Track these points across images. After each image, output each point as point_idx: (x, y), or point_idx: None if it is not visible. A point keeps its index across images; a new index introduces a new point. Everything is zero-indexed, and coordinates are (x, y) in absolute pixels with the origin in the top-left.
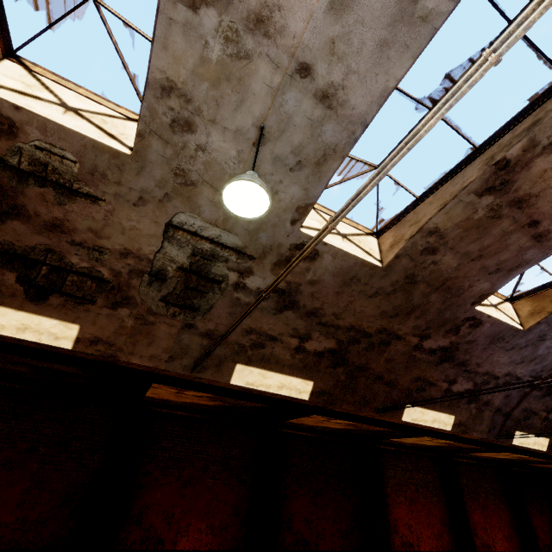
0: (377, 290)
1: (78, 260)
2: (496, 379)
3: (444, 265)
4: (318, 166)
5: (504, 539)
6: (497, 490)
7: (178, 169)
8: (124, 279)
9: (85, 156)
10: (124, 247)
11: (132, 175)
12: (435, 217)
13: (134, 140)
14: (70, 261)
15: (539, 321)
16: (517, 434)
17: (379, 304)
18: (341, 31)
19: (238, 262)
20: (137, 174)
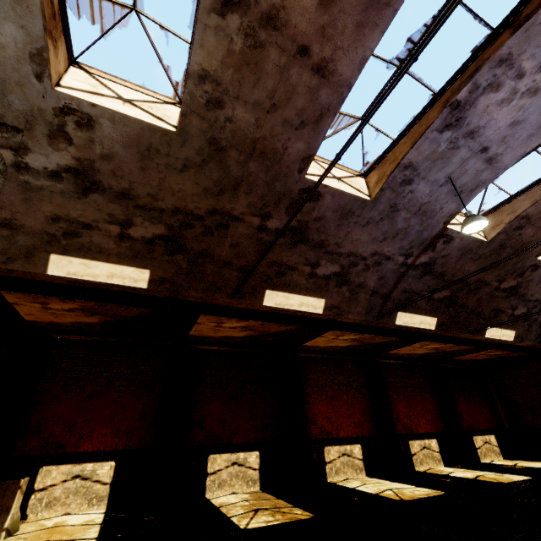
0: (184, 162)
1: None
2: (363, 259)
3: (241, 122)
4: None
5: (427, 423)
6: (424, 384)
7: None
8: None
9: None
10: None
11: None
12: (194, 55)
13: None
14: None
15: (381, 187)
16: (399, 314)
17: (196, 180)
18: None
19: (5, 137)
20: None
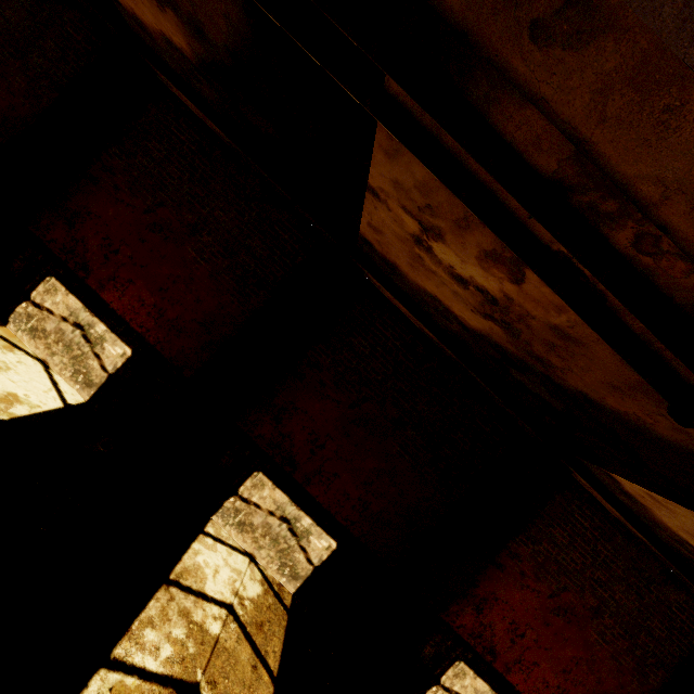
0: None
1: None
2: None
3: None
4: None
5: None
6: None
7: None
8: None
9: None
10: None
11: None
12: None
13: None
14: None
15: None
16: None
17: None
18: None
19: None
20: None
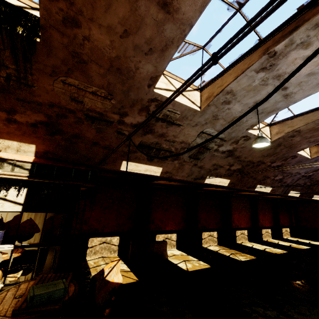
0: (264, 148)
1: (165, 146)
2: (291, 174)
3: (294, 140)
4: (268, 113)
5: (268, 223)
6: (269, 207)
7: (215, 115)
8: (178, 150)
9: (184, 112)
10: (182, 140)
11: (197, 117)
12: (301, 127)
13: (205, 106)
14: (162, 146)
15: (318, 156)
16: (290, 192)
17: (262, 153)
18: (306, 80)
19: (219, 142)
20: (199, 117)
